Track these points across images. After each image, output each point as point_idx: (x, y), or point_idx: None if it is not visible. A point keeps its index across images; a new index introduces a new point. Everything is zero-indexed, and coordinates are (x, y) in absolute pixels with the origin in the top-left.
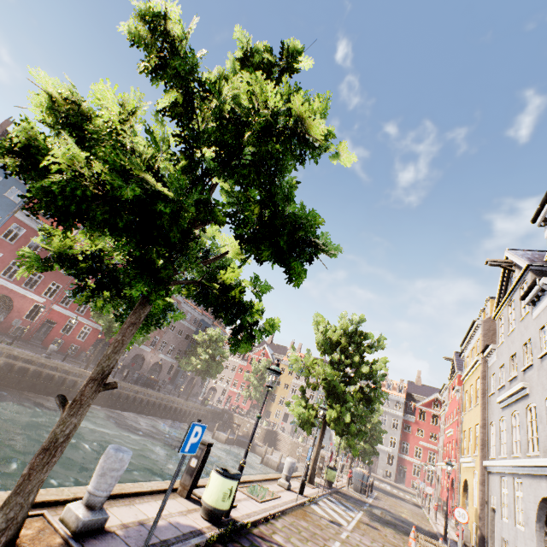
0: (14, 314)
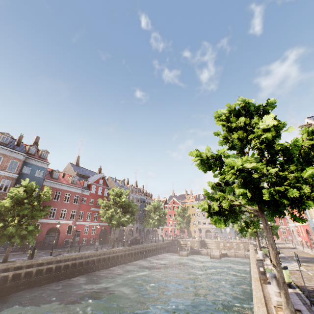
0: (61, 235)
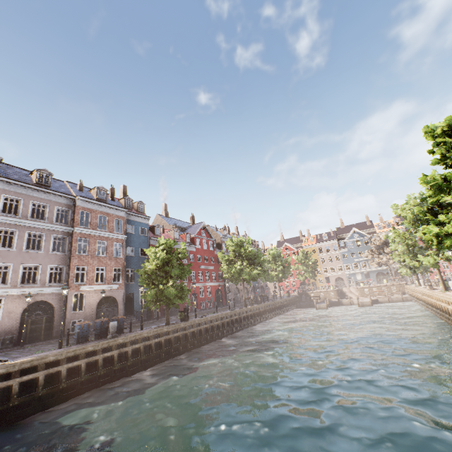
0: None
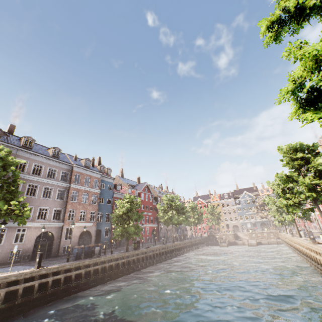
0: None
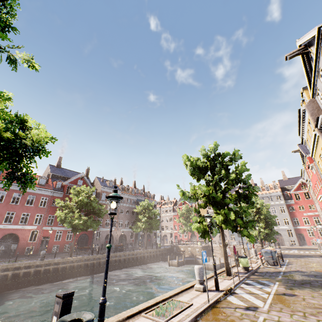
0: (21, 242)
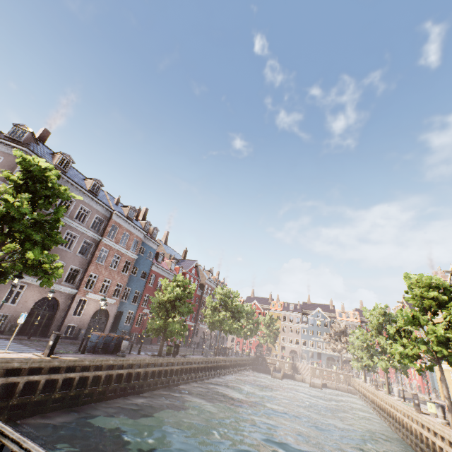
0: None
